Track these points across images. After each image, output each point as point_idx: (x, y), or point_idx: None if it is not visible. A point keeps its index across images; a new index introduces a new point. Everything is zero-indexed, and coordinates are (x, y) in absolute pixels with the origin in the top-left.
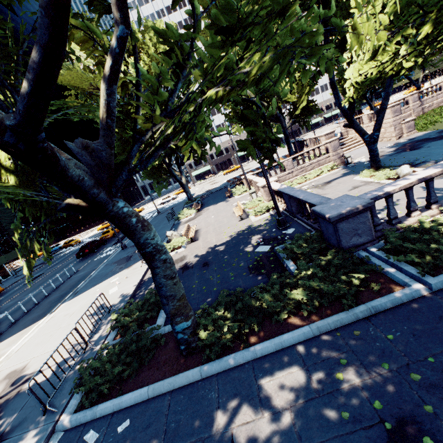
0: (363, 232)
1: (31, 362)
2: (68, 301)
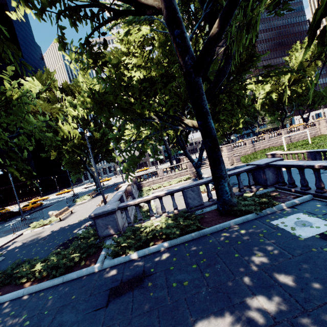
0: (112, 227)
1: None
2: None
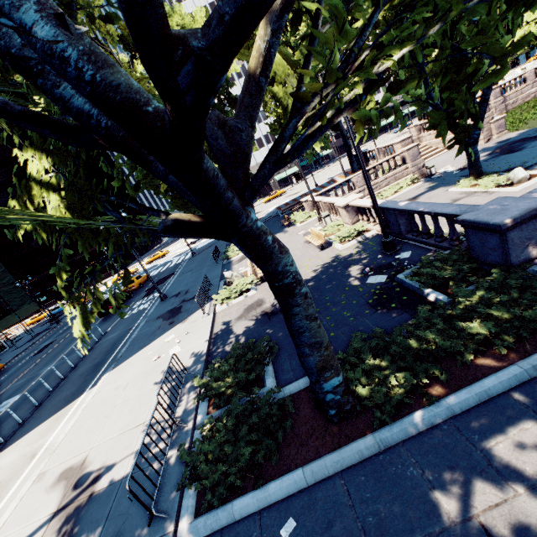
0: None
1: (91, 454)
2: (110, 371)
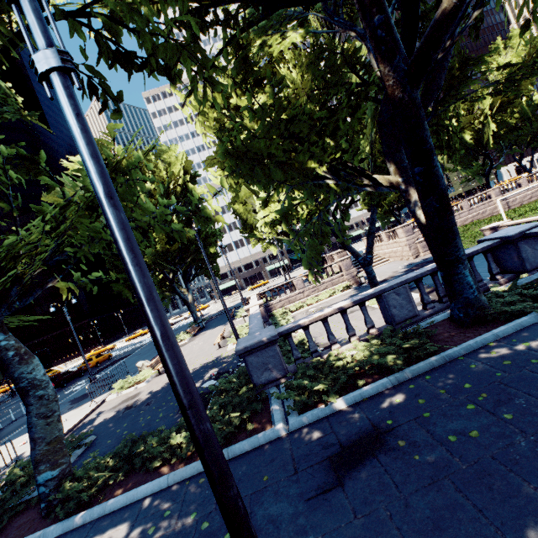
0: (274, 367)
1: None
2: None
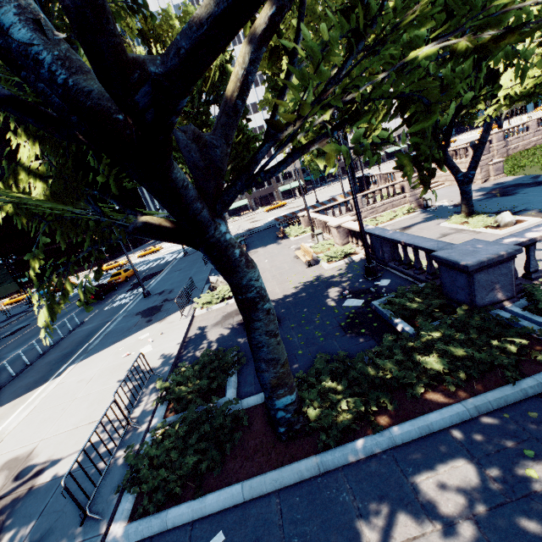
0: (502, 287)
1: (40, 446)
2: (78, 362)
